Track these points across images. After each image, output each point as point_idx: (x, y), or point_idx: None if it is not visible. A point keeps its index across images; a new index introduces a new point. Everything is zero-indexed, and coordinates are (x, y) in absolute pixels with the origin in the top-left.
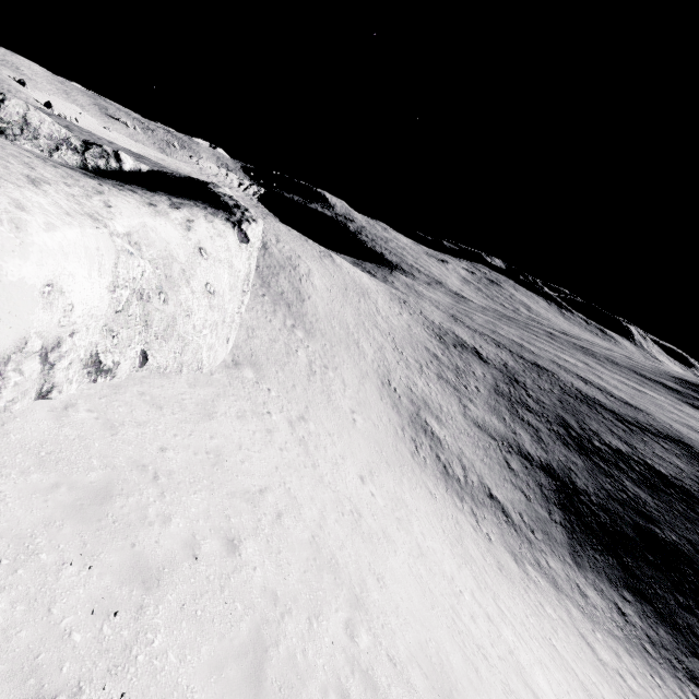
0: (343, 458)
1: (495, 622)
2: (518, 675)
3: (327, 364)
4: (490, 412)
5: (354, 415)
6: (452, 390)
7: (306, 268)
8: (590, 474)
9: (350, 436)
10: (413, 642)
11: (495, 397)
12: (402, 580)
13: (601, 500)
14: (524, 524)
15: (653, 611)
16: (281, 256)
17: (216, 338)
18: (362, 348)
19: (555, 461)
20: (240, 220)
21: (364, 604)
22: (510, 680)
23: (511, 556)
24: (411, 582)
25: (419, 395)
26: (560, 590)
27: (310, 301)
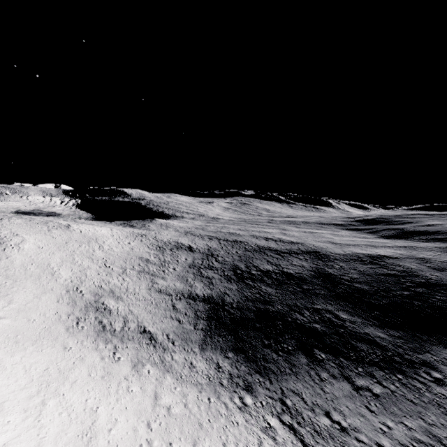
0: None
1: (2, 414)
2: None
3: None
4: (177, 280)
5: (0, 320)
6: (148, 276)
7: (19, 240)
8: (239, 291)
9: None
10: None
11: (187, 269)
12: None
13: (239, 304)
14: (168, 340)
15: (244, 356)
16: None
17: None
18: (57, 275)
19: (216, 292)
20: None
21: None
22: None
23: (133, 364)
24: None
25: (108, 288)
26: (170, 371)
27: (7, 260)
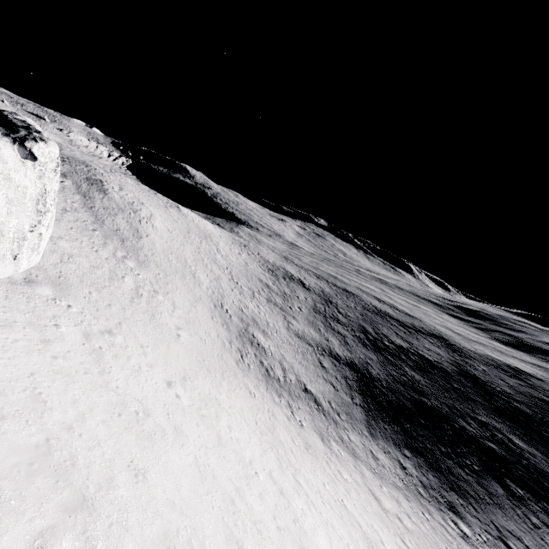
0: (151, 366)
1: (287, 495)
2: (295, 541)
3: (157, 289)
4: (309, 325)
5: (179, 331)
6: (279, 310)
7: (148, 212)
8: (382, 365)
9: (168, 348)
10: (154, 535)
11: (313, 314)
12: (176, 471)
13: (389, 384)
14: (332, 409)
15: (425, 461)
16: (122, 201)
17: None
18: (198, 278)
19: (357, 358)
20: (24, 137)
21: (92, 505)
22: (283, 548)
23: (319, 436)
24: (189, 472)
25: (249, 315)
26: (358, 457)
27: (148, 239)
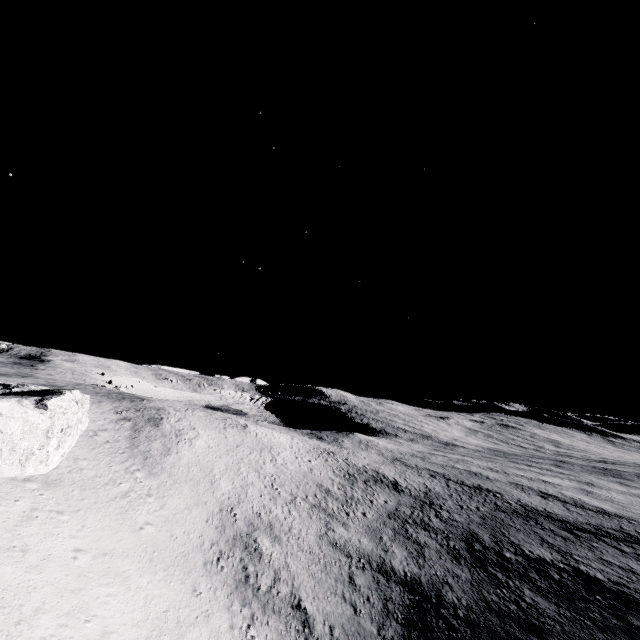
0: (75, 537)
1: None
2: None
3: (153, 493)
4: (365, 533)
5: (147, 526)
6: (324, 516)
7: (194, 434)
8: (473, 586)
9: (115, 533)
10: None
11: (384, 519)
12: None
13: (471, 613)
14: (330, 637)
15: None
16: (171, 429)
17: (1, 458)
18: (216, 485)
19: (428, 575)
20: (46, 399)
21: None
22: (24, 639)
23: None
24: (7, 578)
25: (267, 520)
26: None
27: (176, 455)
